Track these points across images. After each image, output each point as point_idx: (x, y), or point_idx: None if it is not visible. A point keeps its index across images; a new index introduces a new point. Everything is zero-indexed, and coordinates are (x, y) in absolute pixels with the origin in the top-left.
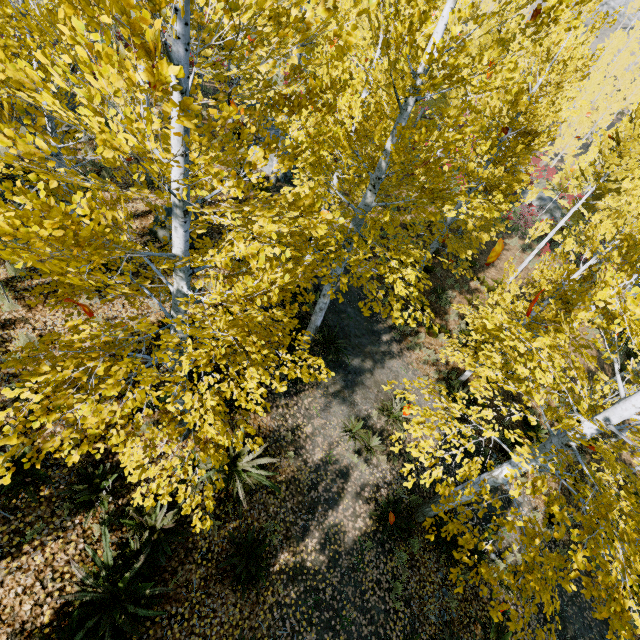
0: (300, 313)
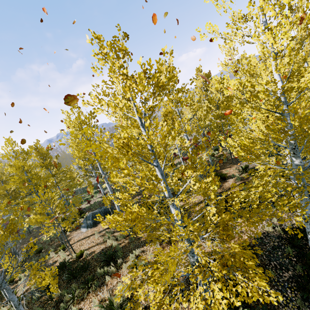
0: (309, 249)
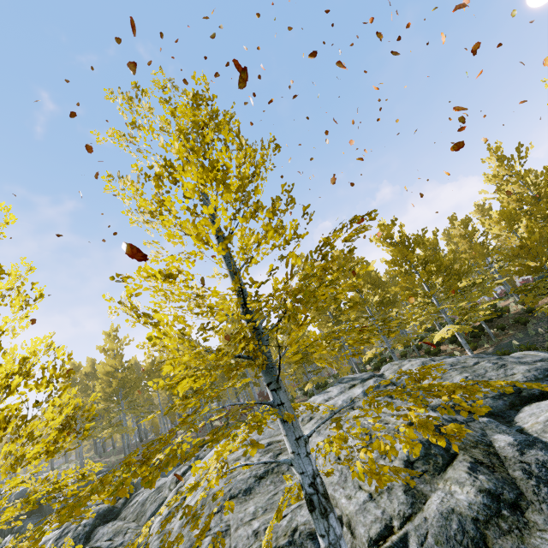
0: None
